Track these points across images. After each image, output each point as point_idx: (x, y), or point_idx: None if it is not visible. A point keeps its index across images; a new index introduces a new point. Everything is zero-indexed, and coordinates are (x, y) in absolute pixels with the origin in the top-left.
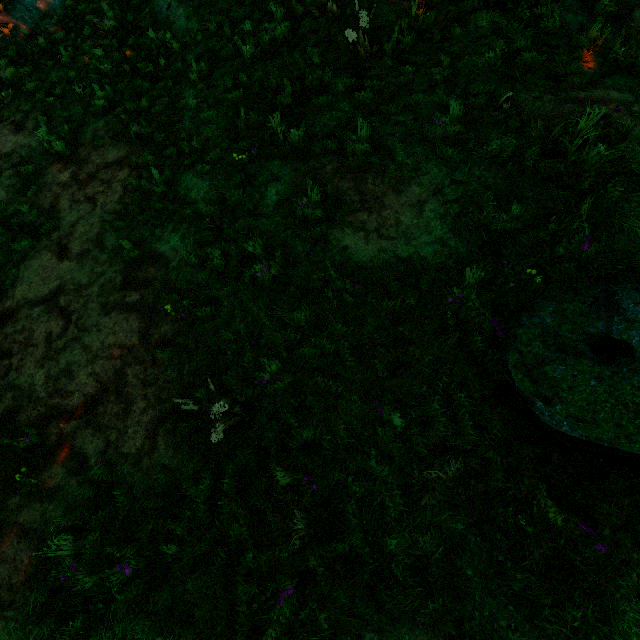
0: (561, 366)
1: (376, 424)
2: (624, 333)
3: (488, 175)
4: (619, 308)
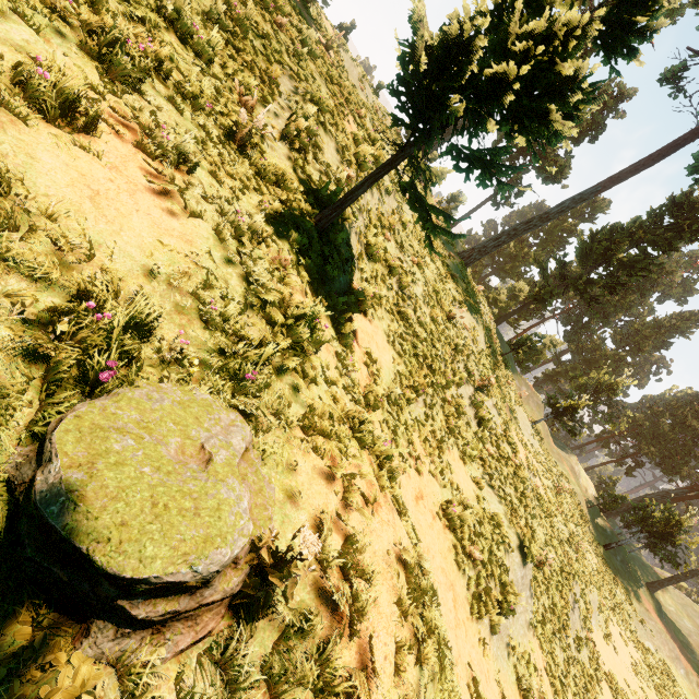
0: (133, 440)
1: None
2: (217, 447)
3: (235, 279)
4: (230, 434)
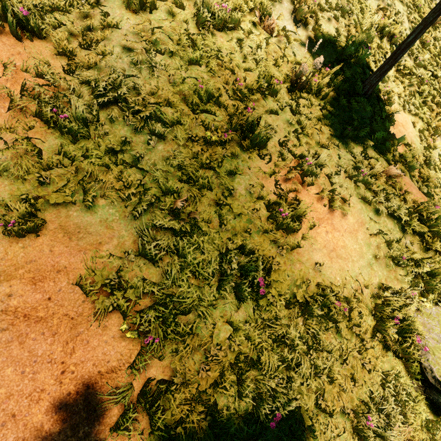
0: None
1: (372, 439)
2: None
3: (388, 222)
4: None
